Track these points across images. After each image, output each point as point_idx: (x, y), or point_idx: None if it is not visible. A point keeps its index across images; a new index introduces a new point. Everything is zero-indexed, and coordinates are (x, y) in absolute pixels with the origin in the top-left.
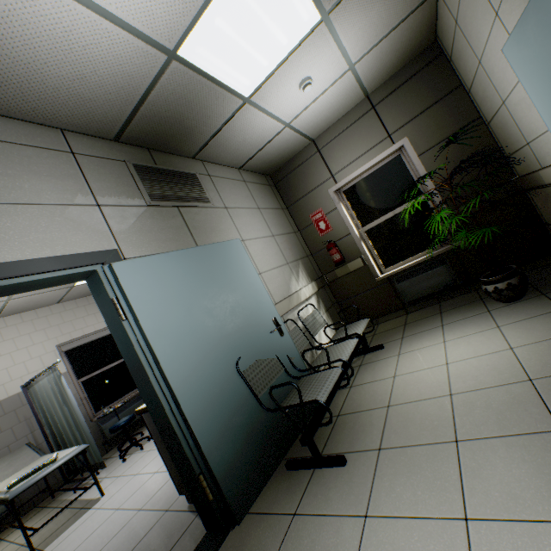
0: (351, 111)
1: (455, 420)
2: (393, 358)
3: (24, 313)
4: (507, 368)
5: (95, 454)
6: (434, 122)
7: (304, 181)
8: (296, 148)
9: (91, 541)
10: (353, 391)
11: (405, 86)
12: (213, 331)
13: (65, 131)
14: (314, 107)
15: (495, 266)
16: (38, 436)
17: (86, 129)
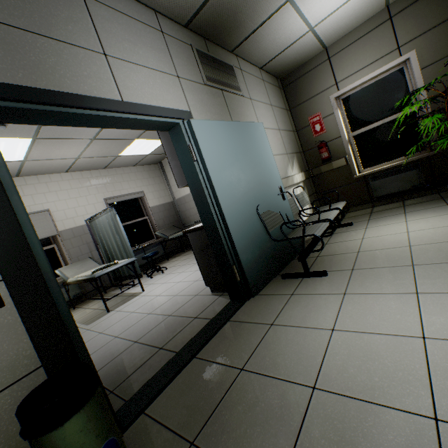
0: (368, 21)
1: (412, 257)
2: (361, 230)
3: (83, 172)
4: None
5: (136, 268)
6: (445, 37)
7: (310, 86)
8: (310, 54)
9: (146, 306)
10: (328, 246)
11: None
12: (244, 183)
13: (156, 13)
14: (339, 12)
15: None
16: (94, 255)
17: (170, 13)
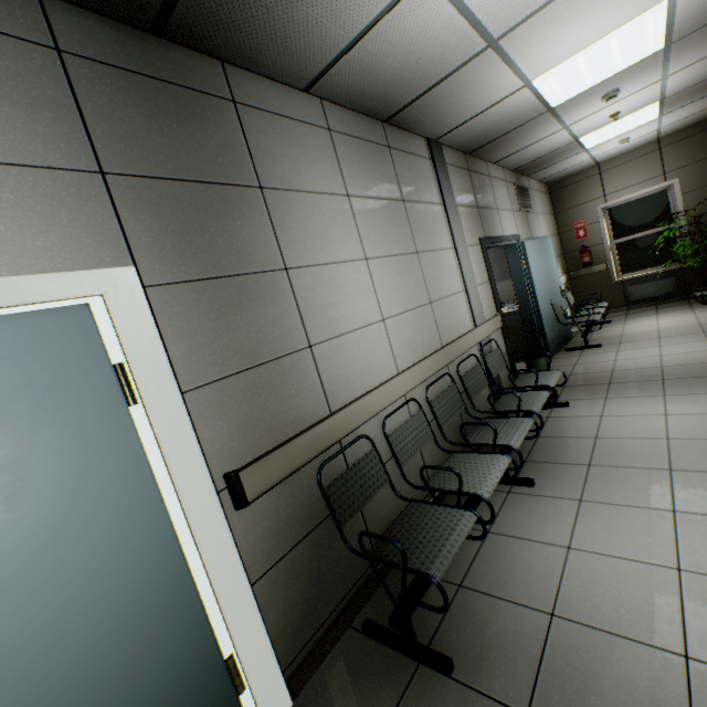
0: (640, 148)
1: (659, 335)
2: (620, 325)
3: None
4: (691, 323)
5: None
6: (703, 172)
7: (577, 195)
8: (582, 169)
9: None
10: (594, 335)
11: (692, 139)
12: (544, 283)
13: (503, 168)
14: (617, 148)
15: (706, 281)
16: None
17: (510, 167)
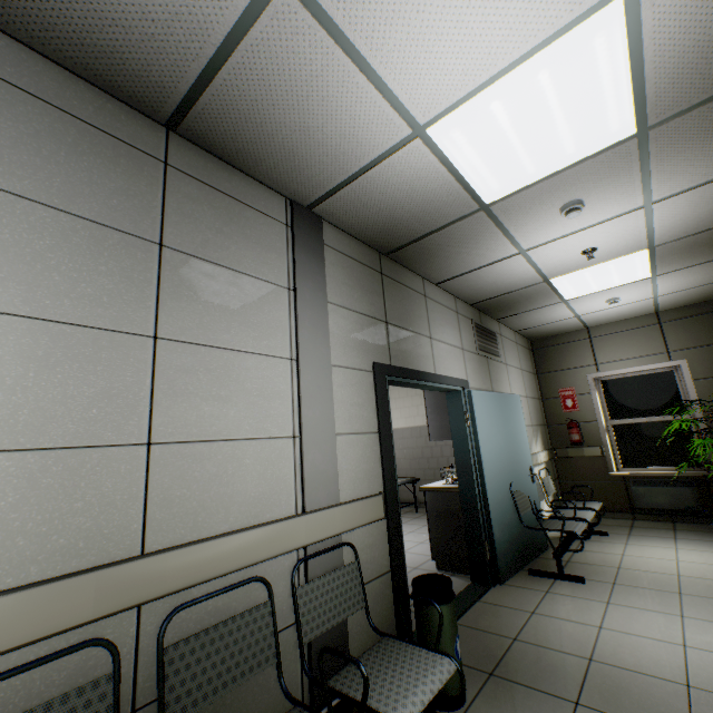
0: (635, 318)
1: (679, 585)
2: (620, 544)
3: None
4: None
5: None
6: None
7: (564, 357)
8: (569, 329)
9: None
10: (579, 552)
11: (698, 318)
12: (502, 455)
13: (455, 297)
14: (607, 310)
15: None
16: None
17: (465, 298)
